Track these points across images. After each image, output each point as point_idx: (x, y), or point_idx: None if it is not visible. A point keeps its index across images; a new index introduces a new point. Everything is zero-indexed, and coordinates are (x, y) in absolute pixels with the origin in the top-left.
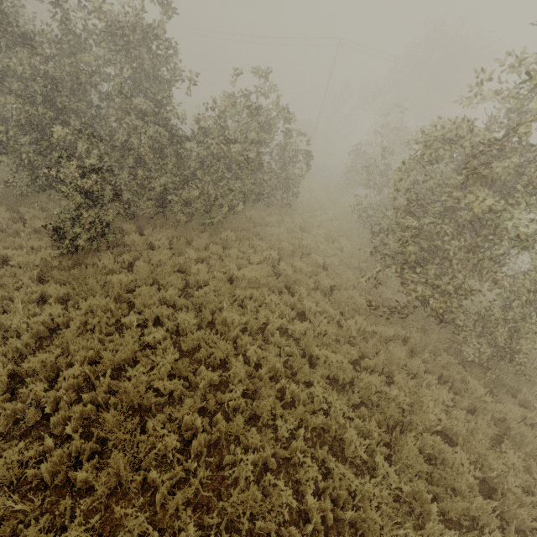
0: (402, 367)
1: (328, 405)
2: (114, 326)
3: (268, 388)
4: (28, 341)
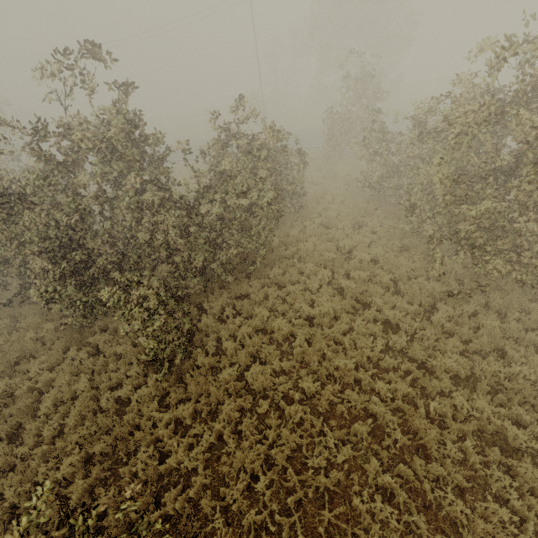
0: (502, 335)
1: (471, 408)
2: (257, 421)
3: (420, 419)
4: (205, 472)
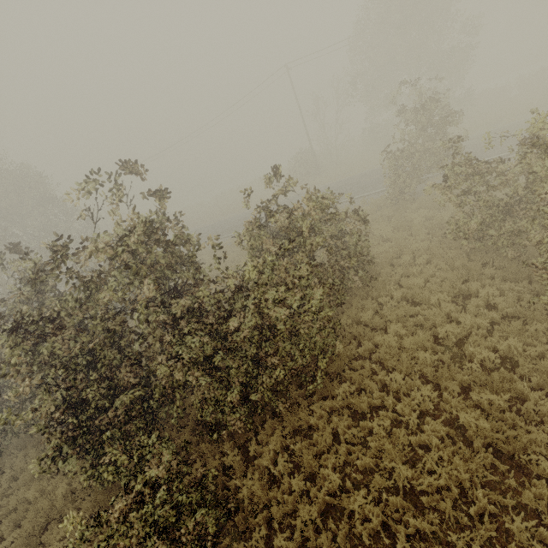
0: None
1: None
2: None
3: None
4: None
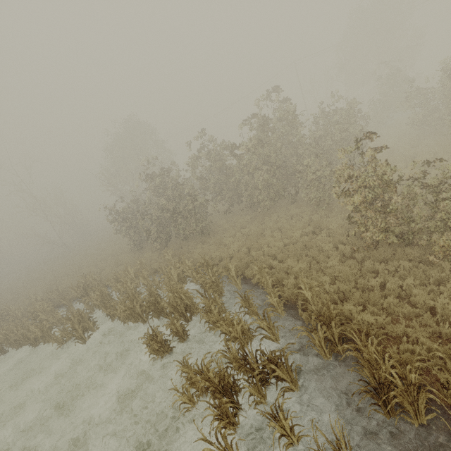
0: None
1: None
2: None
3: None
4: None
